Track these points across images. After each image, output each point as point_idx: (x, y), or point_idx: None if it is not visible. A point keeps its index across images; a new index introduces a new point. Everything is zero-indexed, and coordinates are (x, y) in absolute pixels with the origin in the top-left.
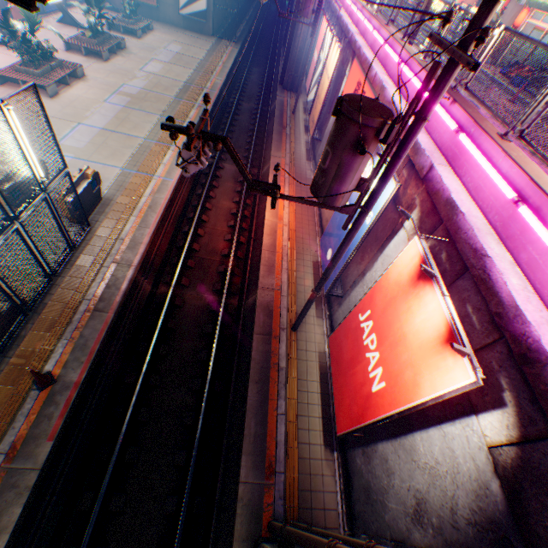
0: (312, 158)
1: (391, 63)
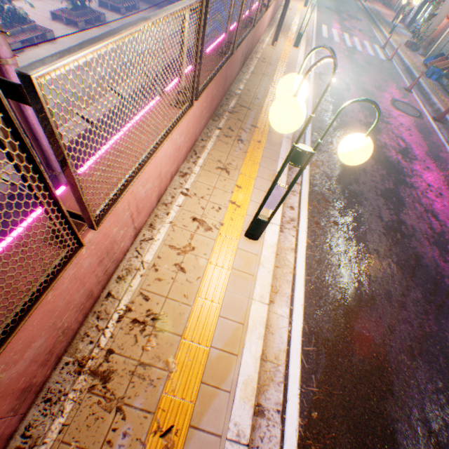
0: None
1: None
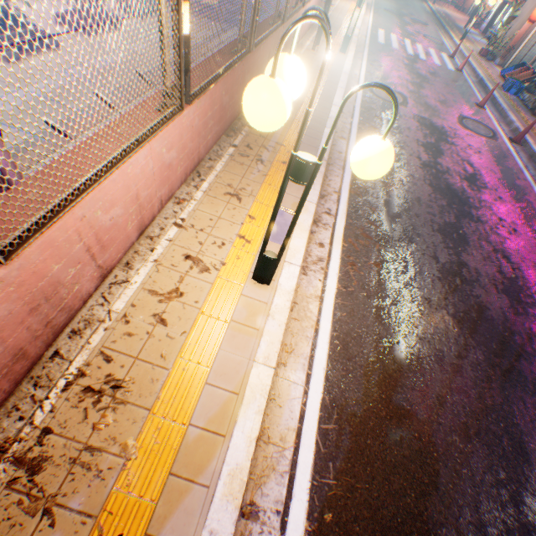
0: None
1: None
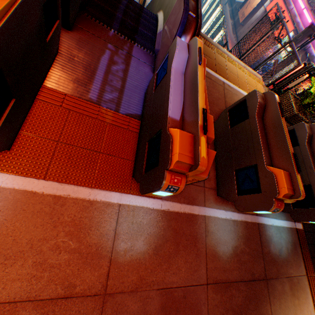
0: (235, 34)
1: (297, 6)
